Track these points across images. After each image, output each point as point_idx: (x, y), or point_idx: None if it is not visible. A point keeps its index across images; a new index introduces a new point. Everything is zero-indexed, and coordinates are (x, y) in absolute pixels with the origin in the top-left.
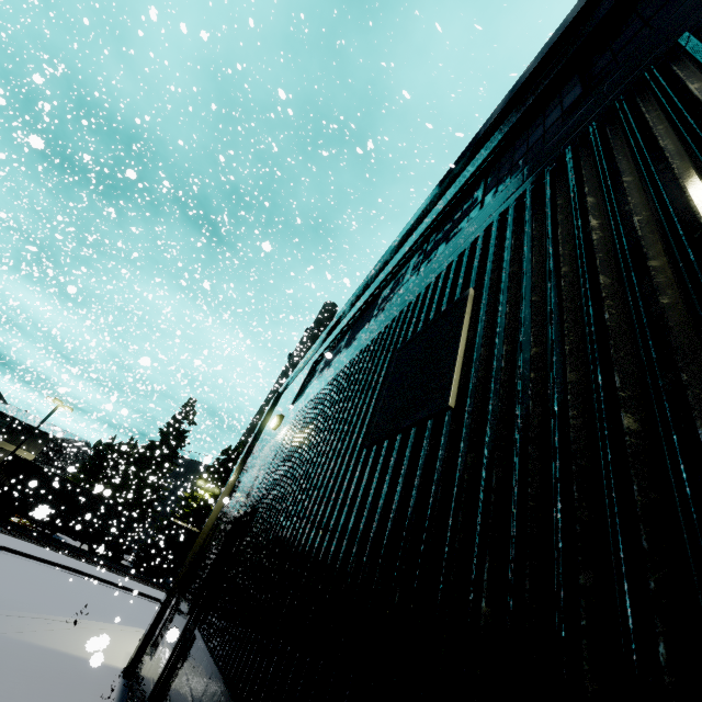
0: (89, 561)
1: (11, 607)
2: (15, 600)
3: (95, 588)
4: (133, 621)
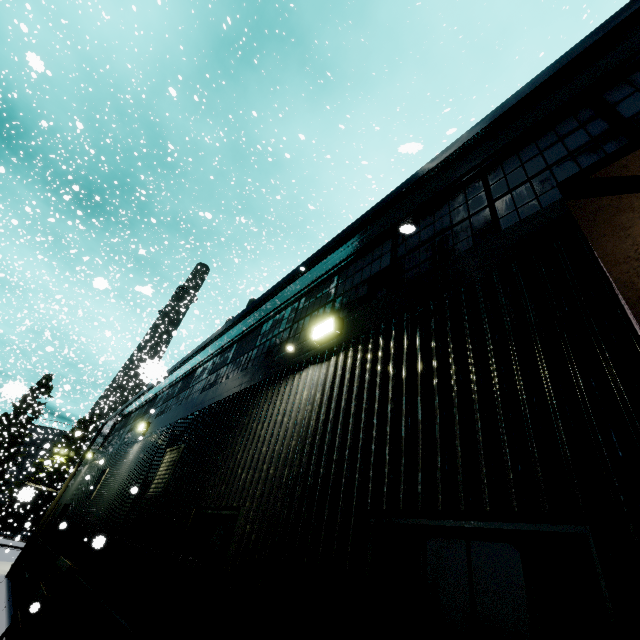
0: None
1: None
2: None
3: None
4: (0, 560)
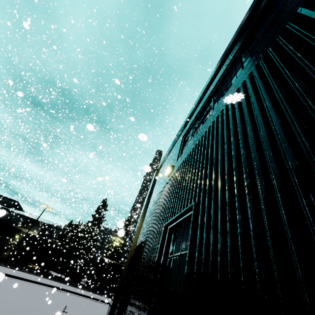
0: (65, 283)
1: (23, 311)
2: (26, 307)
3: (70, 297)
4: (91, 314)
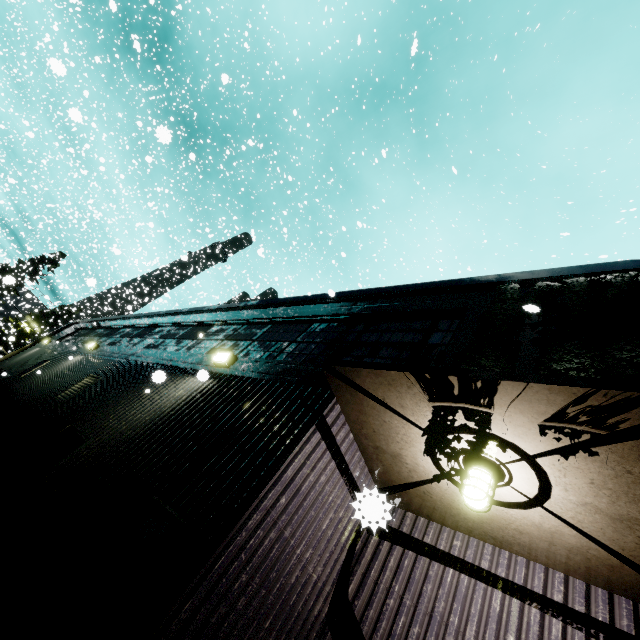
0: None
1: None
2: None
3: None
4: None
